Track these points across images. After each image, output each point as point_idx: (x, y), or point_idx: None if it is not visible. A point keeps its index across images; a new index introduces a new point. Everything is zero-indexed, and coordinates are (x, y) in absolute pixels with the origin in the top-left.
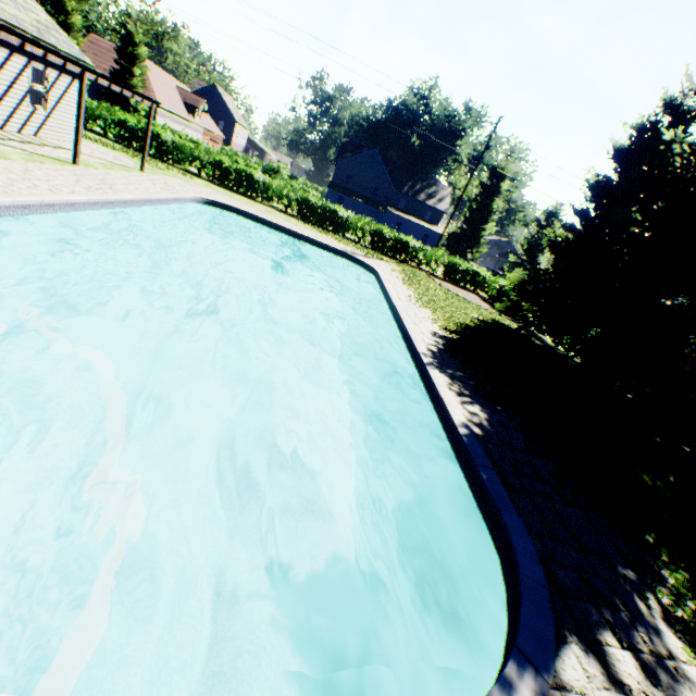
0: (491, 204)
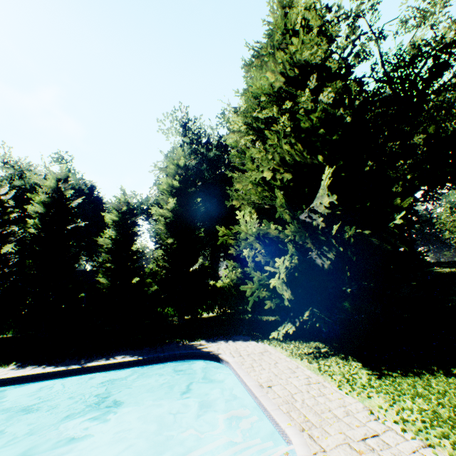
0: None
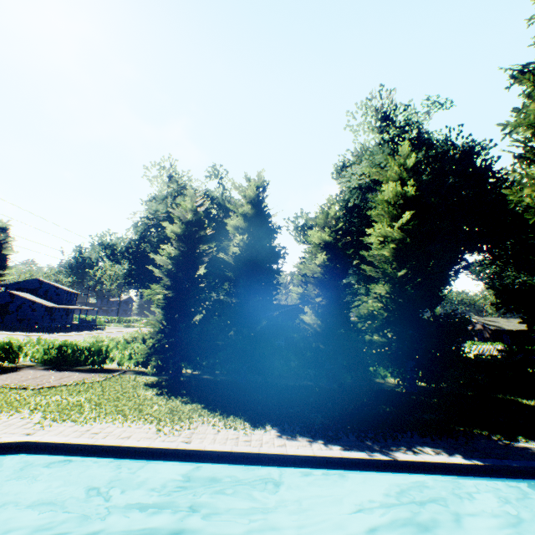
0: None
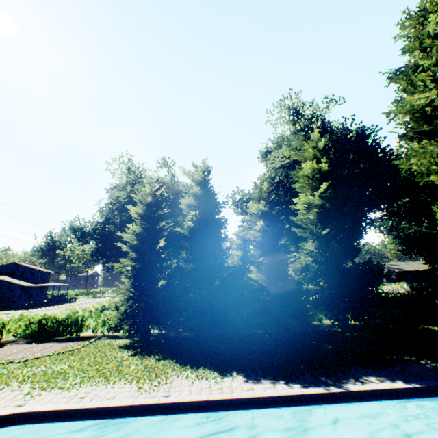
0: None
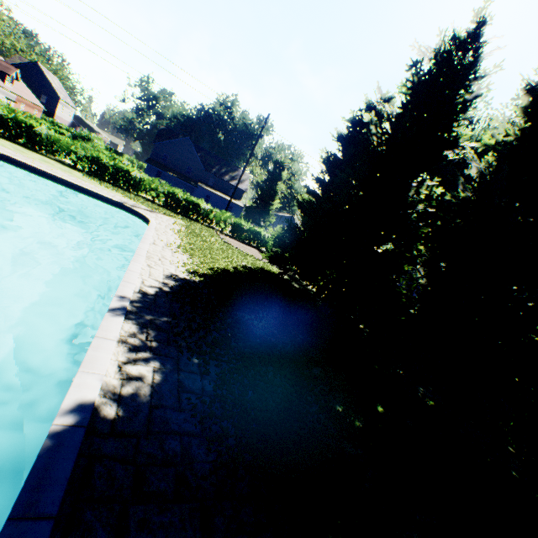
0: (276, 187)
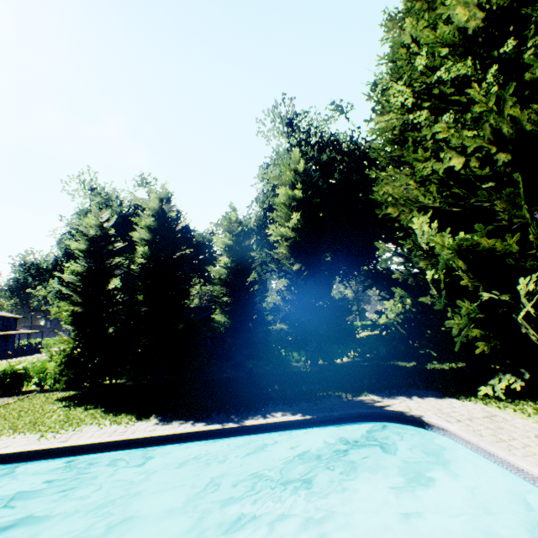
0: None
